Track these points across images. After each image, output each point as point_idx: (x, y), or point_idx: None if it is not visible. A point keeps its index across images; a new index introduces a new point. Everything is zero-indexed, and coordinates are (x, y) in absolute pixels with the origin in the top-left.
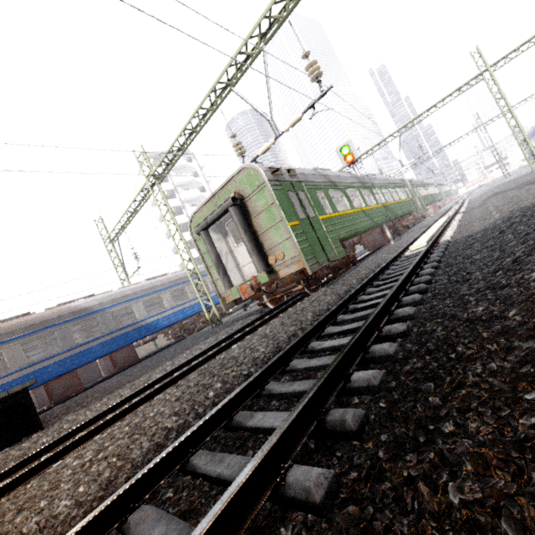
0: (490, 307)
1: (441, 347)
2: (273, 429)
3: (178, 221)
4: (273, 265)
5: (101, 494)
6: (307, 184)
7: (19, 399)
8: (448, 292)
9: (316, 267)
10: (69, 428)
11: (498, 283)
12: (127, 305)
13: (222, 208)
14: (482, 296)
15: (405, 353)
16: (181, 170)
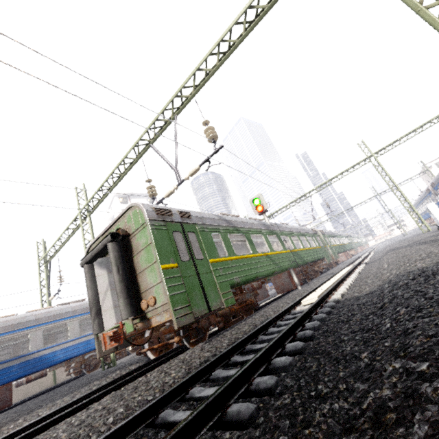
0: None
1: None
2: None
3: None
4: (146, 310)
5: None
6: (202, 226)
7: None
8: None
9: (187, 319)
10: None
11: None
12: (23, 333)
13: (103, 243)
14: None
15: None
16: None
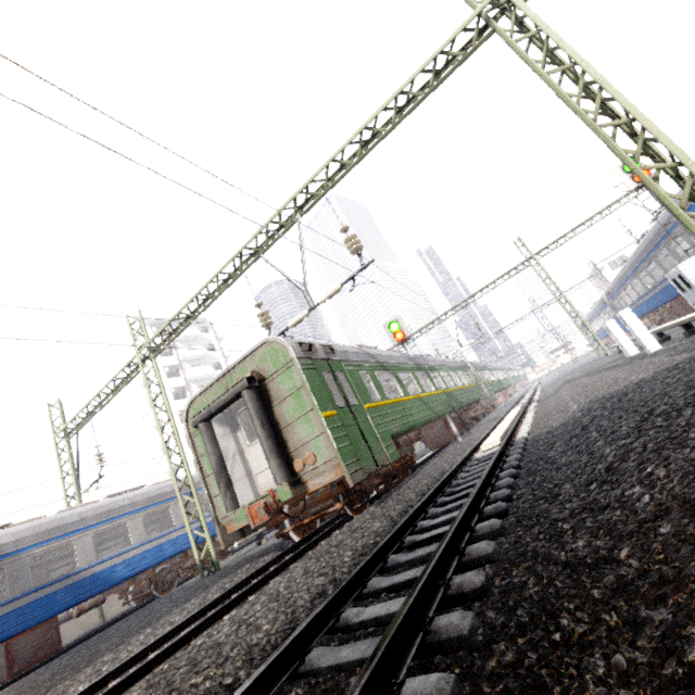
0: (593, 541)
1: (538, 617)
2: None
3: (178, 406)
4: (300, 472)
5: None
6: (347, 363)
7: None
8: (535, 515)
9: (360, 476)
10: None
11: (595, 502)
12: (65, 541)
13: (234, 391)
14: (580, 522)
15: (487, 630)
16: (193, 342)
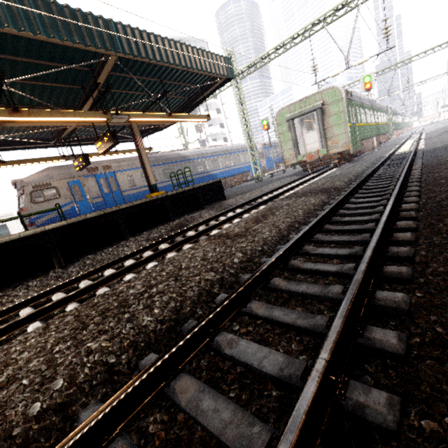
0: None
1: (436, 164)
2: (392, 174)
3: None
4: (329, 146)
5: (346, 183)
6: (354, 102)
7: (219, 184)
8: (433, 159)
9: (353, 151)
10: (246, 198)
11: None
12: (203, 160)
13: (313, 109)
14: (447, 158)
15: (424, 166)
16: None
